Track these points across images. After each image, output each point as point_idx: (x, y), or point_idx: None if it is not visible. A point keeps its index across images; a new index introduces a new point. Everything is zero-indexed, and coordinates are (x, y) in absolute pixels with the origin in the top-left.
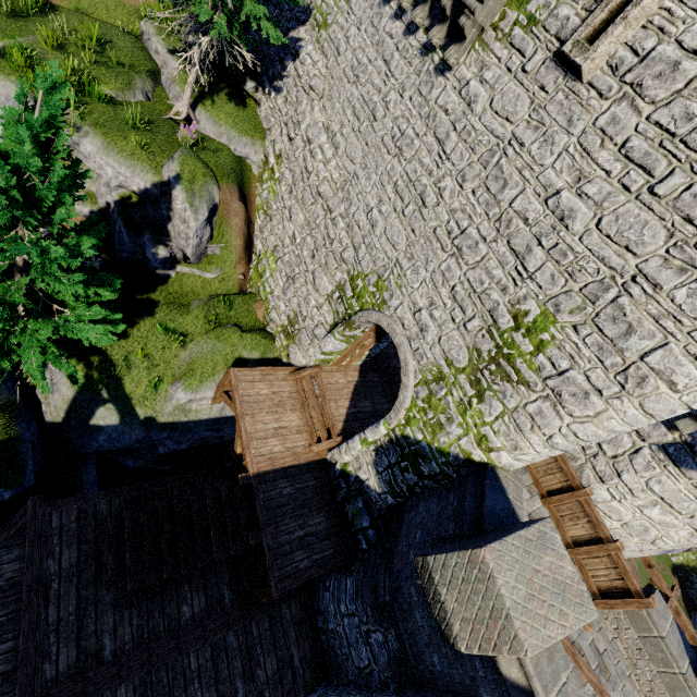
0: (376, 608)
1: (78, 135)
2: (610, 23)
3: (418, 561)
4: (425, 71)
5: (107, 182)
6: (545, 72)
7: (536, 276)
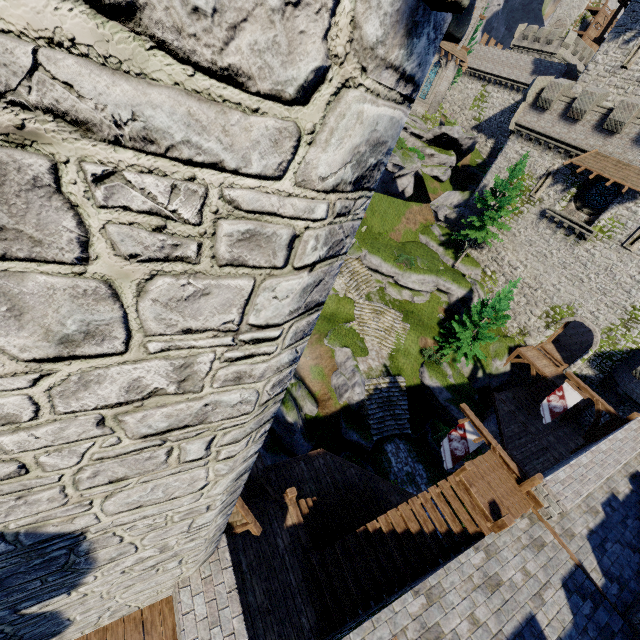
0: (616, 403)
1: (450, 285)
2: (634, 242)
3: (633, 372)
4: (568, 245)
5: (457, 297)
6: (618, 249)
7: (635, 296)
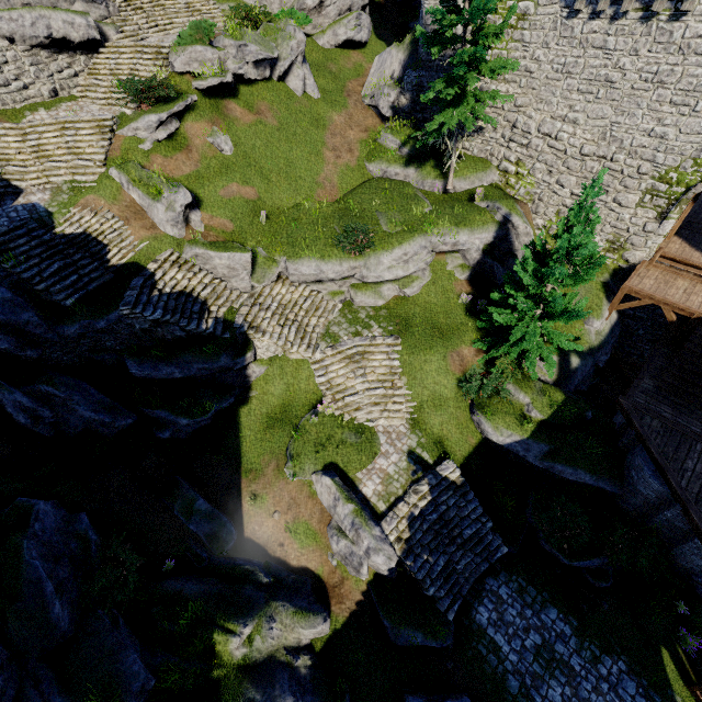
0: None
1: (456, 237)
2: None
3: None
4: (654, 30)
5: (476, 249)
6: None
7: None
